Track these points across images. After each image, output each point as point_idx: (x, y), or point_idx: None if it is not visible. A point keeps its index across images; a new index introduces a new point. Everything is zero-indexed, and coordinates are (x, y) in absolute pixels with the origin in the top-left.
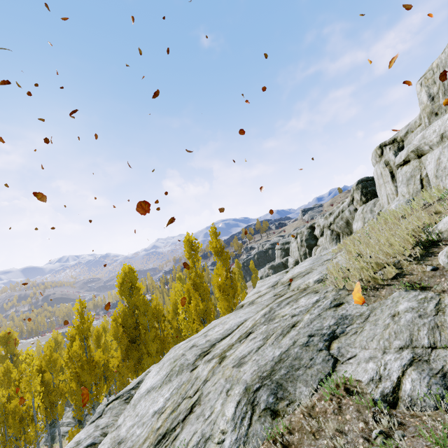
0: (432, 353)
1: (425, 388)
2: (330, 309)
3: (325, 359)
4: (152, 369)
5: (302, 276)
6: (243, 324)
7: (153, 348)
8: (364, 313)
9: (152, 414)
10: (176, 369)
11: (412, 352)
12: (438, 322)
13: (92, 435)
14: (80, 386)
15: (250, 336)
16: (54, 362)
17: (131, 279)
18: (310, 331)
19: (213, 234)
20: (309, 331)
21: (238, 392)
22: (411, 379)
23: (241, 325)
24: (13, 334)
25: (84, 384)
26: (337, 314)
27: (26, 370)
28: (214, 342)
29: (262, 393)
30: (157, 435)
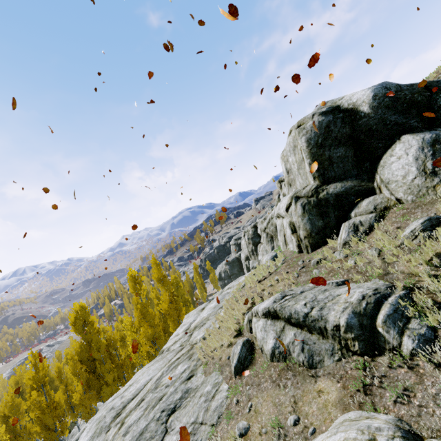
0: (199, 428)
1: None
2: (184, 382)
3: (162, 431)
4: (86, 428)
5: (200, 326)
6: (147, 384)
7: (110, 379)
8: (198, 386)
9: None
10: (97, 431)
11: (193, 427)
12: (209, 406)
13: None
14: (44, 428)
15: (141, 404)
16: (18, 407)
17: (83, 317)
18: (164, 406)
19: (155, 264)
20: (164, 406)
21: None
22: None
23: (147, 384)
24: None
25: (48, 425)
26: (185, 388)
27: None
28: (126, 404)
29: None
30: None
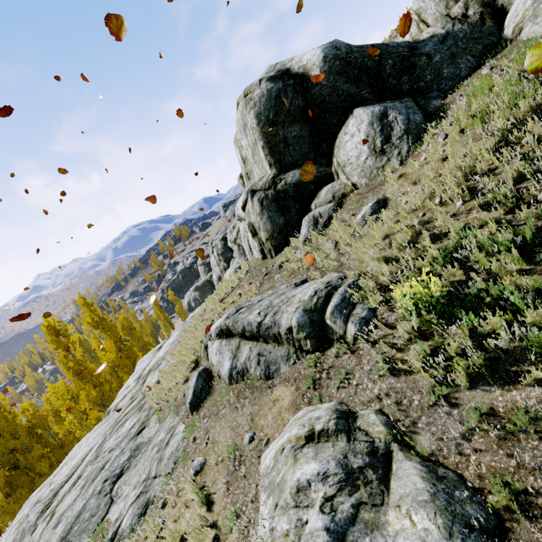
0: (153, 483)
1: (131, 521)
2: (133, 439)
3: (106, 503)
4: (1, 540)
5: (155, 369)
6: (87, 456)
7: (44, 467)
8: (152, 437)
9: None
10: (18, 537)
11: (145, 485)
12: (163, 455)
13: None
14: None
15: (77, 482)
16: None
17: None
18: (107, 475)
19: (85, 305)
20: (107, 475)
21: None
22: (128, 515)
23: (86, 458)
24: None
25: None
26: (134, 445)
27: None
28: (58, 490)
29: None
30: None
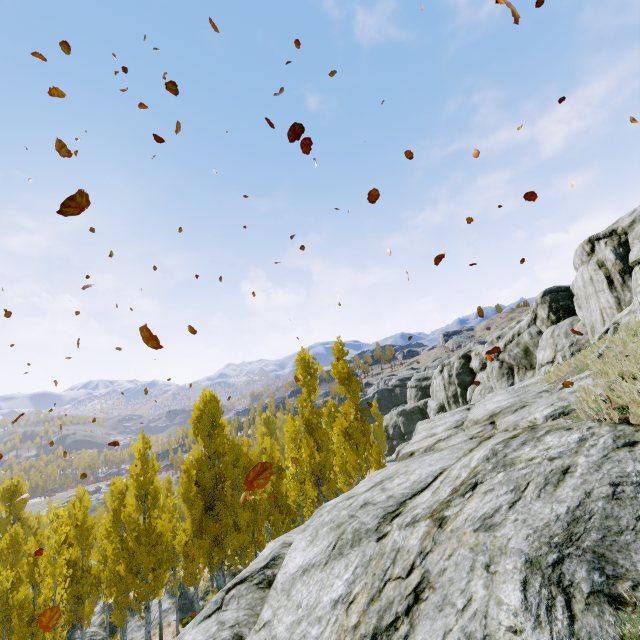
0: None
1: None
2: (621, 449)
3: None
4: (296, 538)
5: (511, 411)
6: (443, 474)
7: (244, 519)
8: None
9: (332, 605)
10: (347, 537)
11: None
12: None
13: (218, 637)
14: (130, 571)
15: (479, 488)
16: (88, 532)
17: (213, 412)
18: (608, 478)
19: (338, 352)
20: (607, 478)
21: (513, 567)
22: None
23: (440, 475)
24: (22, 487)
25: (137, 568)
26: (638, 456)
27: (51, 540)
28: (402, 499)
29: (575, 568)
30: (357, 636)
